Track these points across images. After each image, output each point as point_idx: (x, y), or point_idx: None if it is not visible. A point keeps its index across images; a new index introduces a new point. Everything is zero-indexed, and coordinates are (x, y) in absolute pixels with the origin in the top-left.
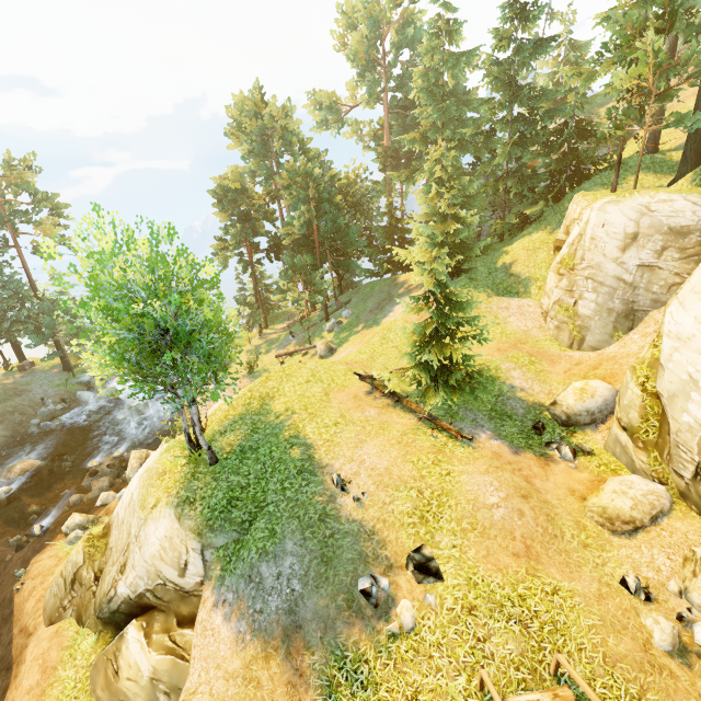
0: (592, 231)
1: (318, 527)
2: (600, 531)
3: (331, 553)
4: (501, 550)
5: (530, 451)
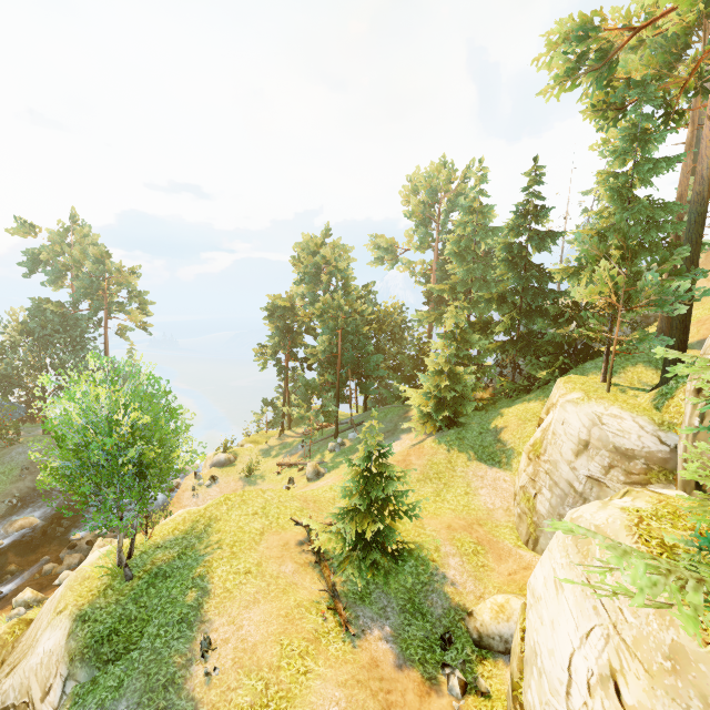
0: (553, 425)
1: (158, 693)
2: None
3: None
4: None
5: (420, 669)
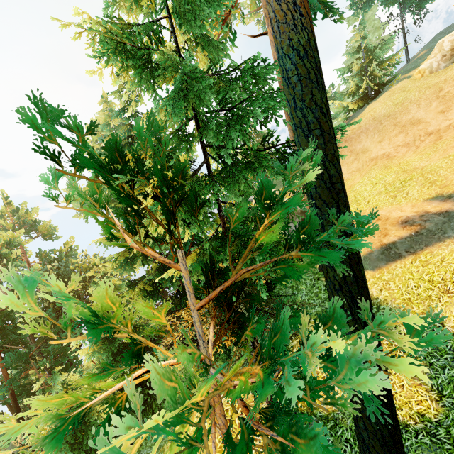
0: None
1: None
2: None
3: None
4: None
5: None
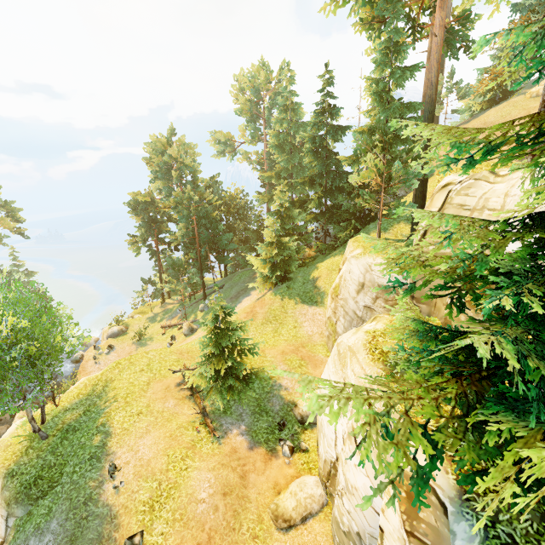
0: (344, 274)
1: (80, 509)
2: (270, 525)
3: (79, 533)
4: (191, 539)
5: (265, 446)
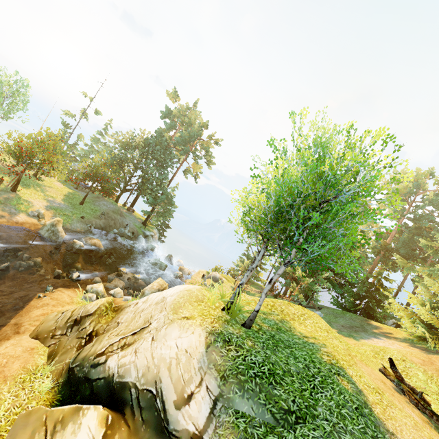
0: None
1: None
2: None
3: None
4: None
5: None
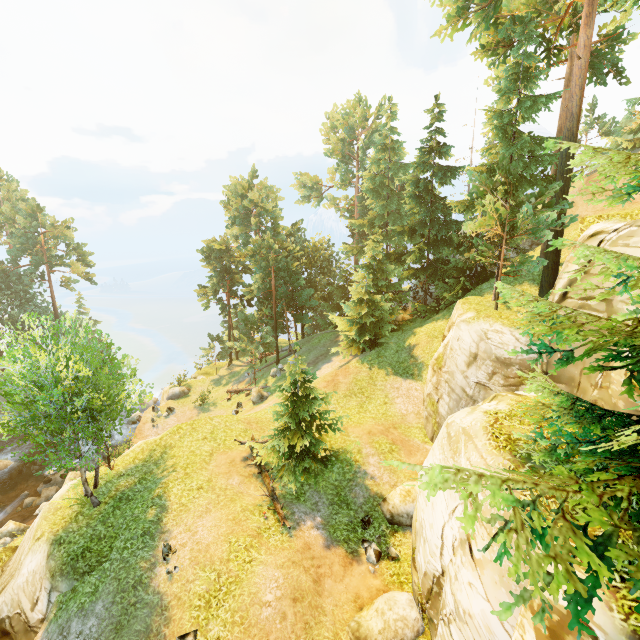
0: (451, 342)
1: (128, 593)
2: None
3: (126, 621)
4: None
5: (344, 546)
